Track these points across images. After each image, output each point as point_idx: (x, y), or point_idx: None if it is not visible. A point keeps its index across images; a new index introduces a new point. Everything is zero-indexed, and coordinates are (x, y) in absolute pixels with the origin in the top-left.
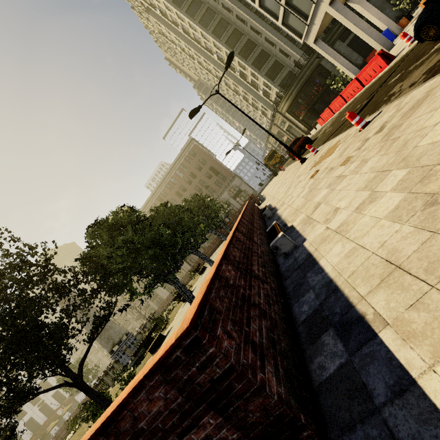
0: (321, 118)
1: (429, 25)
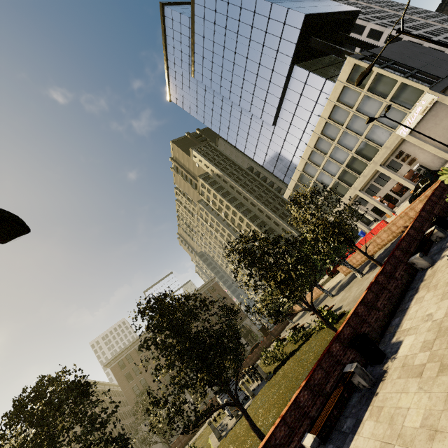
0: None
1: (414, 199)
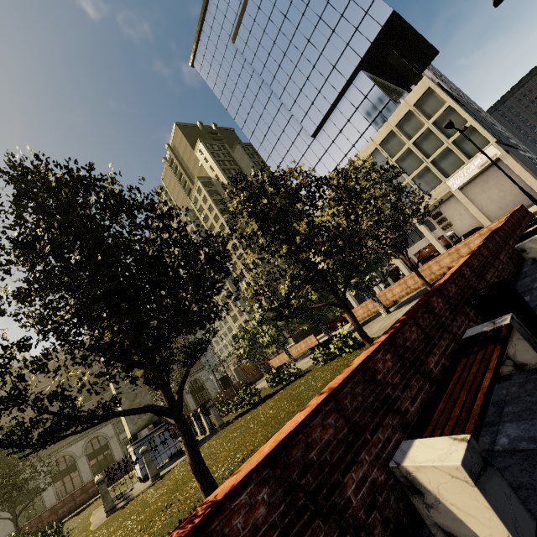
0: None
1: None
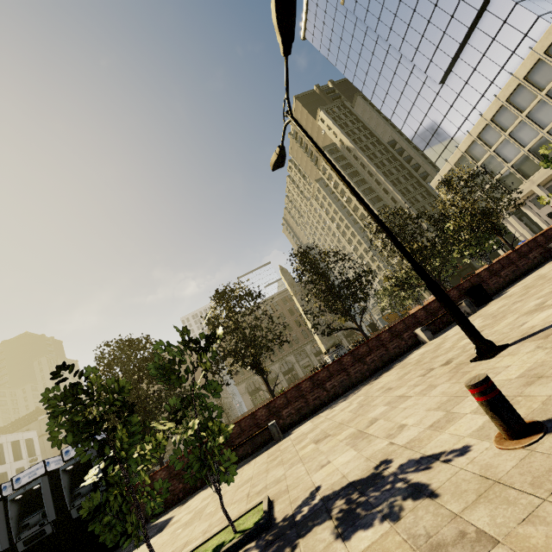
0: None
1: None
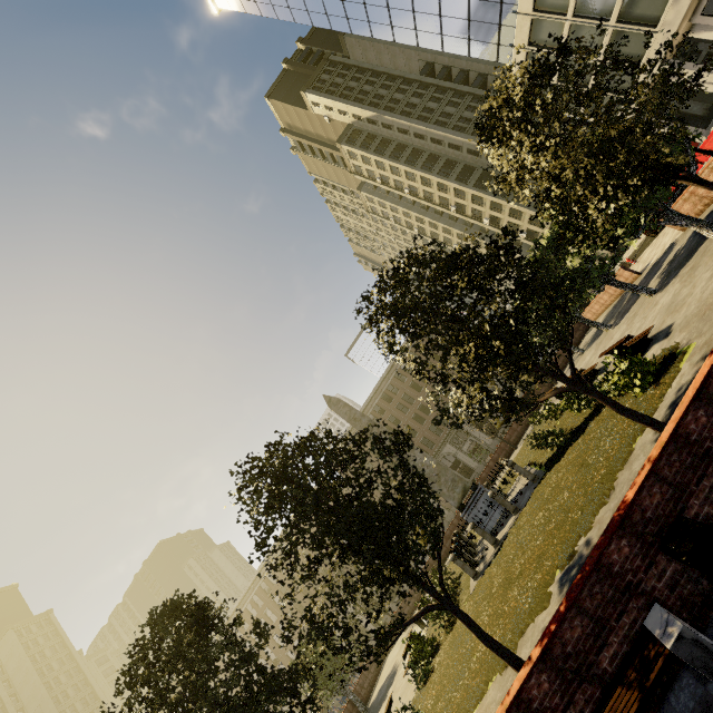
0: (673, 187)
1: None
